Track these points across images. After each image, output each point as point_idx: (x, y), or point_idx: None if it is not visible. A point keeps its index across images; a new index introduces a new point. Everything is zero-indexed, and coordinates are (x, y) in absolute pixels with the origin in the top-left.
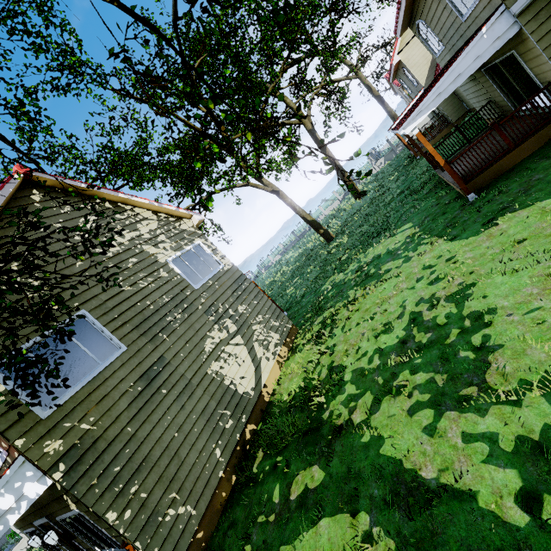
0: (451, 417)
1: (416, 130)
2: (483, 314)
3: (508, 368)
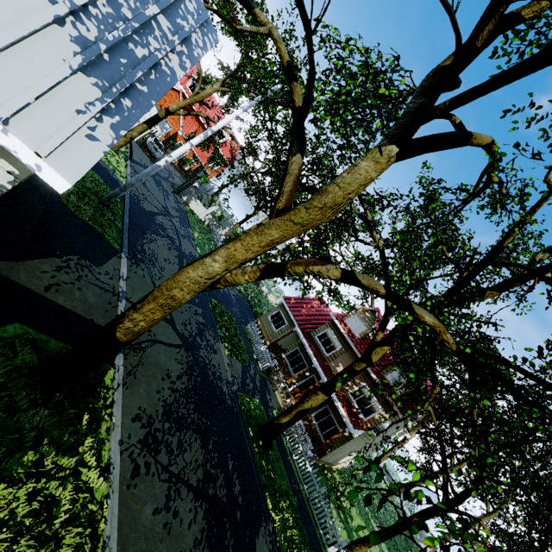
0: None
1: None
2: None
3: None
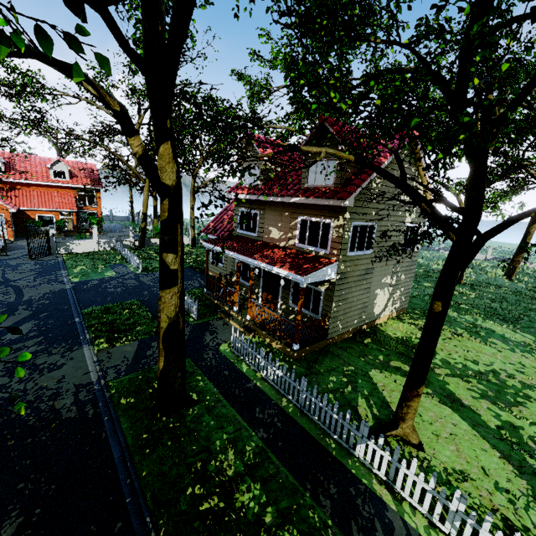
0: (487, 402)
1: None
2: (531, 398)
3: (524, 412)
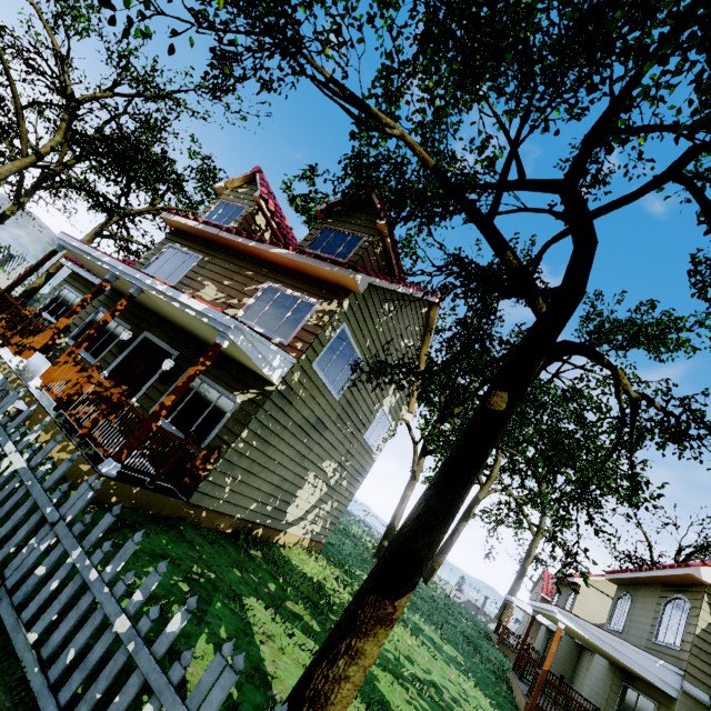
0: None
1: (563, 625)
2: None
3: None
